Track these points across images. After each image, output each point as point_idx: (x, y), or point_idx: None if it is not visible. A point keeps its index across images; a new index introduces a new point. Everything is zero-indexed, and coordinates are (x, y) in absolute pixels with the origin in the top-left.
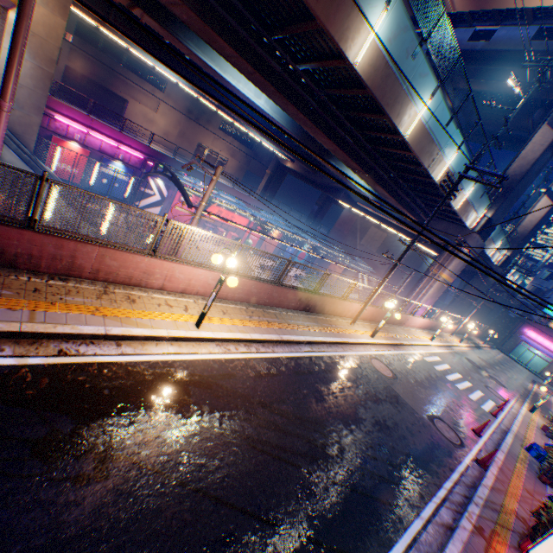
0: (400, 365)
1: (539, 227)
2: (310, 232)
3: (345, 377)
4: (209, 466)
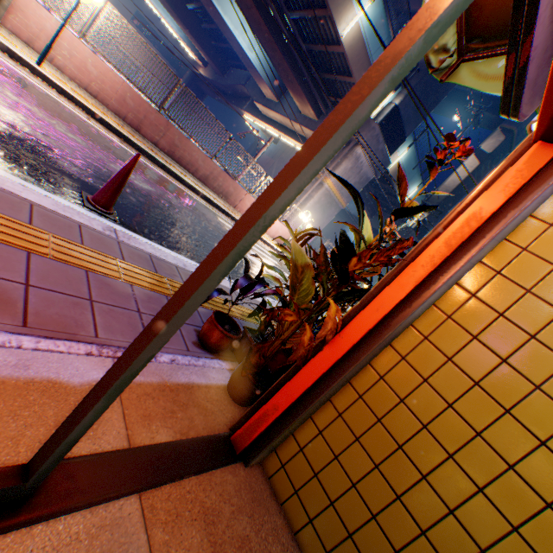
0: (60, 111)
1: (462, 194)
2: None
3: None
4: None
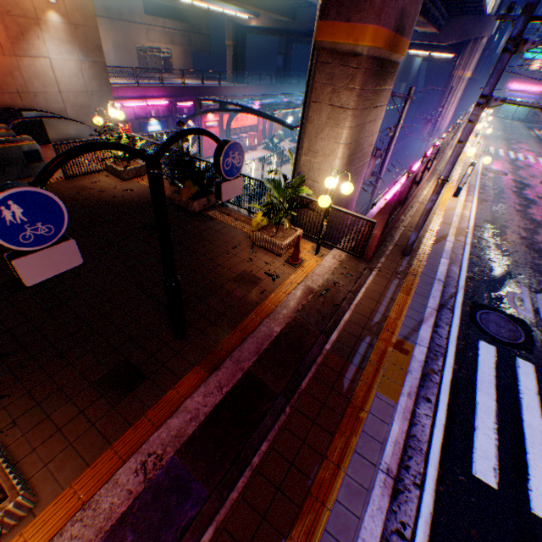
0: (495, 166)
1: None
2: (301, 91)
3: (499, 187)
4: (541, 237)
